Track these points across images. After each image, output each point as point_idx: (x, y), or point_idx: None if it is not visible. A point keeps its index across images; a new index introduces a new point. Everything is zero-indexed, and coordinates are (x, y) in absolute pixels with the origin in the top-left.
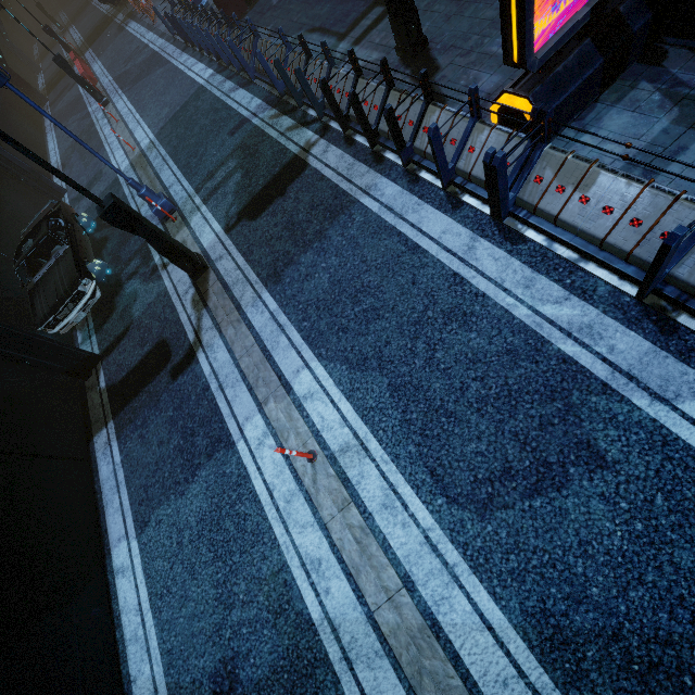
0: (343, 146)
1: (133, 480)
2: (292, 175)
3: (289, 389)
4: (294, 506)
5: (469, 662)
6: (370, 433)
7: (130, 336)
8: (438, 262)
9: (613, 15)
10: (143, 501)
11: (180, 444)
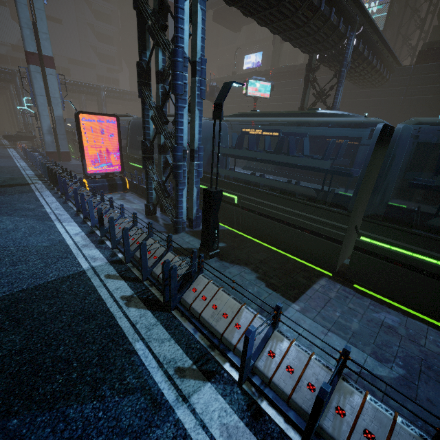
0: (46, 185)
1: None
2: (21, 185)
3: None
4: None
5: None
6: None
7: None
8: (41, 203)
9: (113, 178)
10: None
11: None
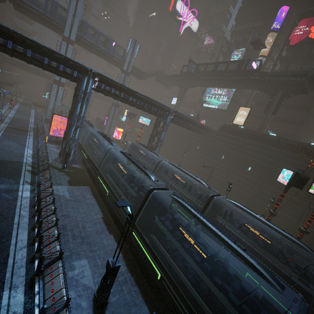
0: (34, 134)
1: None
2: (25, 131)
3: None
4: None
5: None
6: None
7: None
8: (26, 140)
9: (59, 139)
10: None
11: None
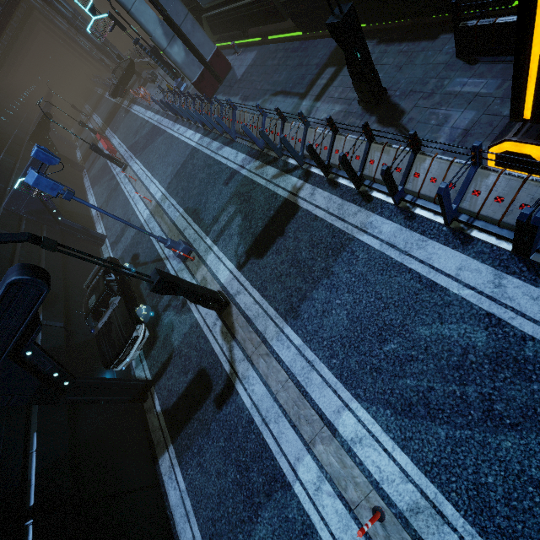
0: (328, 188)
1: (199, 511)
2: (287, 216)
3: (333, 430)
4: None
5: None
6: (441, 495)
7: (174, 363)
8: (463, 300)
9: None
10: (213, 535)
11: (237, 478)
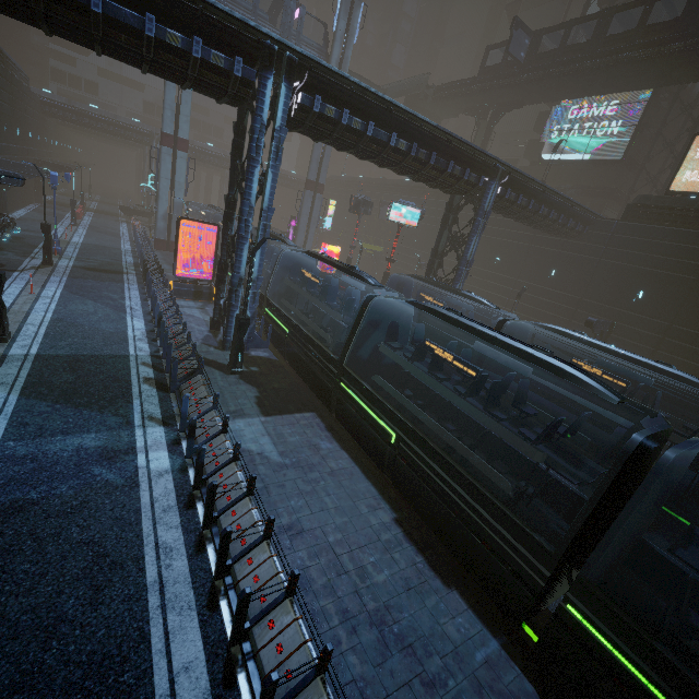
0: (139, 278)
1: None
2: (115, 273)
3: (44, 287)
4: (11, 295)
5: (31, 317)
6: (59, 298)
7: None
8: (125, 295)
9: (201, 285)
10: None
11: None
